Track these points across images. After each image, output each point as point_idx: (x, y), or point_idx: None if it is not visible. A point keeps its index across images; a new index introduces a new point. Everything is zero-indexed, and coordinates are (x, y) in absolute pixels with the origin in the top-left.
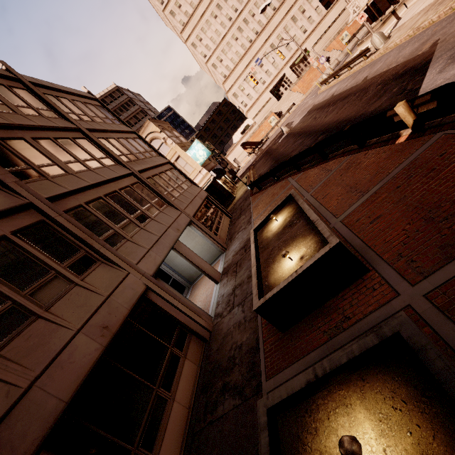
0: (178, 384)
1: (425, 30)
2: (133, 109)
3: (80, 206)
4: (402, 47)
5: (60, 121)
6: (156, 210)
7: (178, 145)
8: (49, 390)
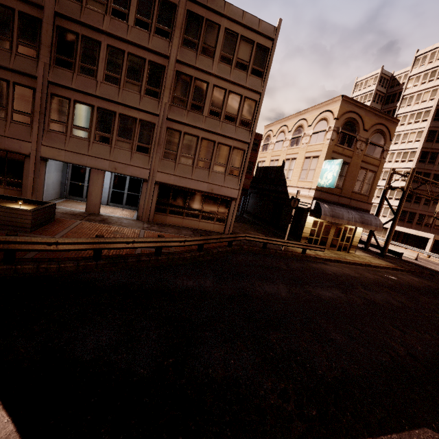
0: None
1: None
2: None
3: (69, 99)
4: None
5: (162, 43)
6: (128, 147)
7: (330, 146)
8: None
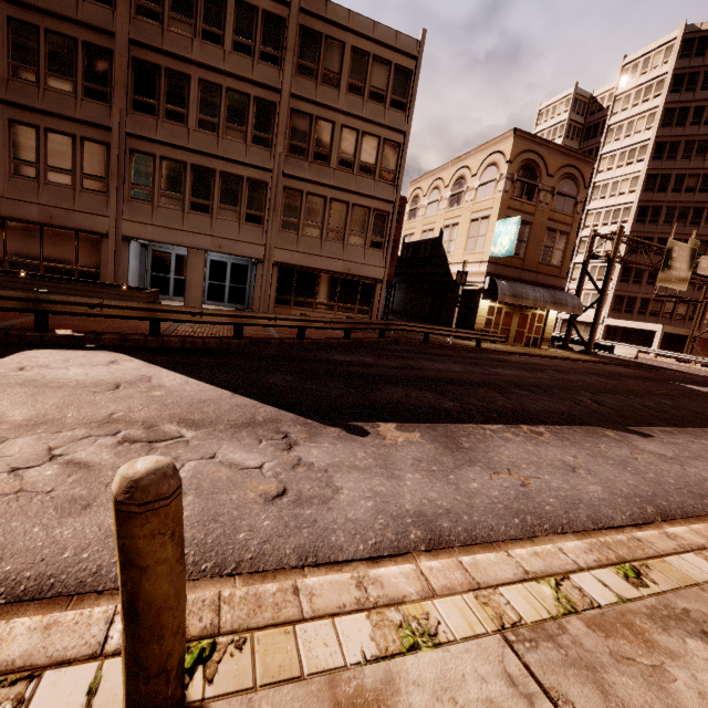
0: None
1: (649, 498)
2: None
3: (153, 155)
4: (664, 473)
5: (270, 72)
6: (234, 217)
7: (504, 200)
8: (2, 205)
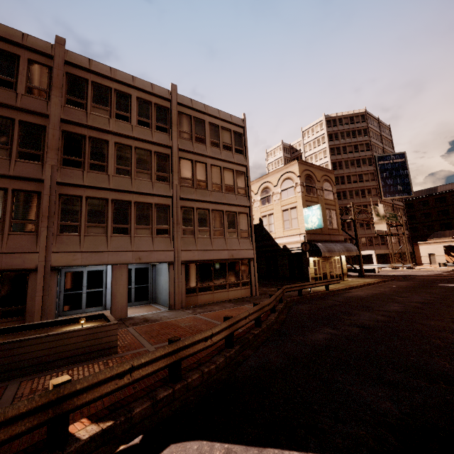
0: None
1: None
2: (360, 139)
3: (80, 197)
4: None
5: (163, 137)
6: (147, 233)
7: (303, 197)
8: None
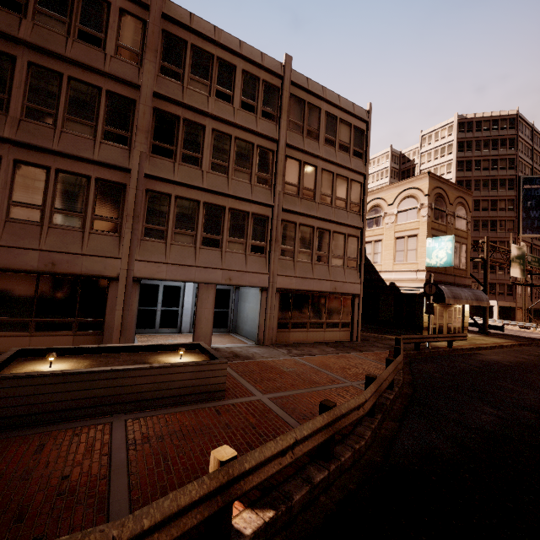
0: (45, 336)
1: None
2: (503, 151)
3: (169, 195)
4: None
5: (269, 126)
6: (240, 249)
7: (428, 223)
8: None
